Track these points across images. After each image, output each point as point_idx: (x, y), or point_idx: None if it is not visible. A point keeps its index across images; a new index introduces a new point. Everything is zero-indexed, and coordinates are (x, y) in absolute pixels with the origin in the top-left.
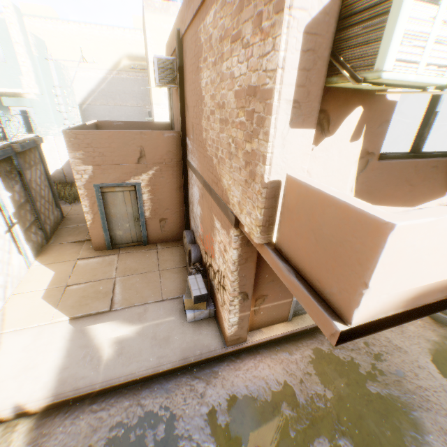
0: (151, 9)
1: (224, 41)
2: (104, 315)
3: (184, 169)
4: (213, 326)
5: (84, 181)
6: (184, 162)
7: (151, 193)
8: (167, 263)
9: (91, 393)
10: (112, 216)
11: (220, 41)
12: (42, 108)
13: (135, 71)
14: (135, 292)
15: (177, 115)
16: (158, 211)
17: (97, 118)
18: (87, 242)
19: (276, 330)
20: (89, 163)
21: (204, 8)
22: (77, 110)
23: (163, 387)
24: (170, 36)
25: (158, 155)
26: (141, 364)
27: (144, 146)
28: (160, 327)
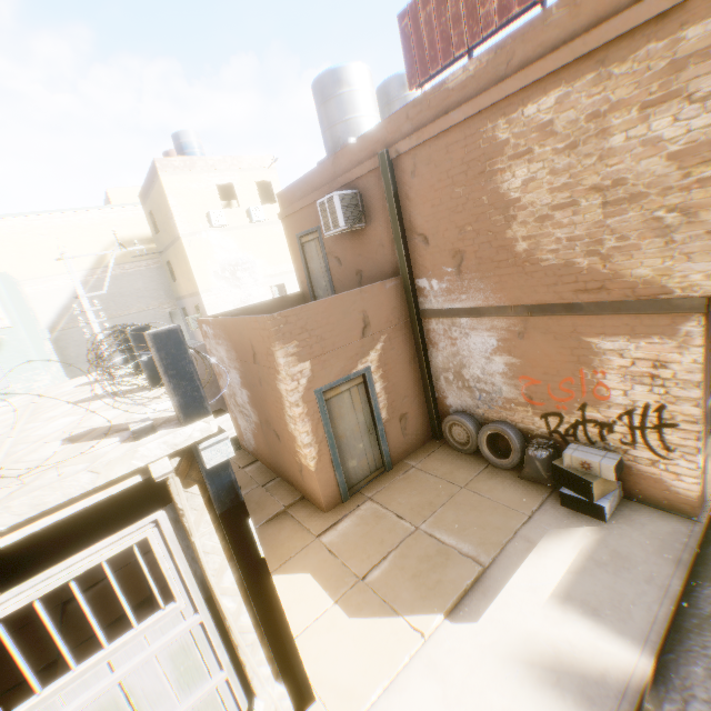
0: (169, 169)
1: (610, 114)
2: (484, 580)
3: (419, 326)
4: (640, 508)
5: (300, 390)
6: (417, 316)
7: (384, 378)
8: (458, 475)
9: (644, 688)
10: (339, 437)
11: (591, 119)
12: (13, 350)
13: (134, 260)
14: (477, 528)
15: (354, 267)
16: (396, 404)
17: (82, 347)
18: (290, 509)
19: (709, 472)
20: (304, 357)
21: (510, 101)
22: (49, 344)
23: (703, 618)
24: (313, 173)
25: (383, 317)
26: (641, 603)
27: (367, 309)
28: (583, 547)
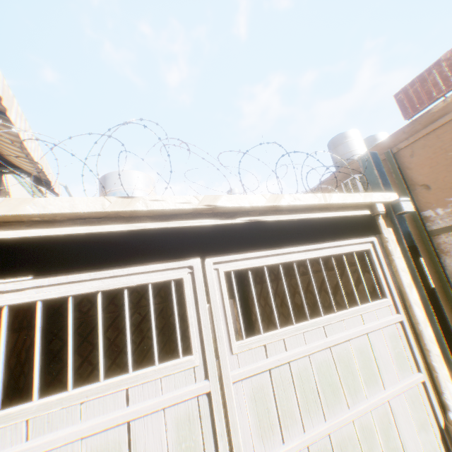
0: None
1: None
2: None
3: (428, 241)
4: None
5: None
6: (426, 235)
7: None
8: None
9: None
10: None
11: None
12: None
13: None
14: None
15: None
16: None
17: None
18: None
19: None
20: None
21: None
22: None
23: None
24: (331, 176)
25: None
26: None
27: None
28: None
